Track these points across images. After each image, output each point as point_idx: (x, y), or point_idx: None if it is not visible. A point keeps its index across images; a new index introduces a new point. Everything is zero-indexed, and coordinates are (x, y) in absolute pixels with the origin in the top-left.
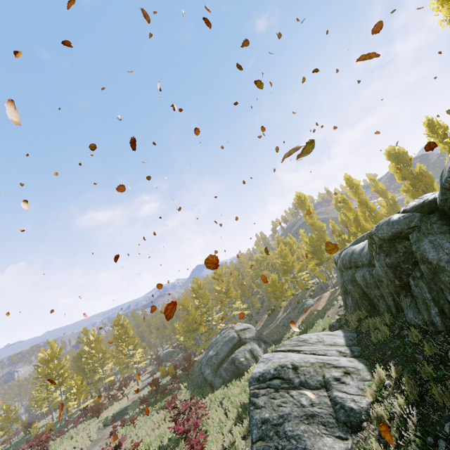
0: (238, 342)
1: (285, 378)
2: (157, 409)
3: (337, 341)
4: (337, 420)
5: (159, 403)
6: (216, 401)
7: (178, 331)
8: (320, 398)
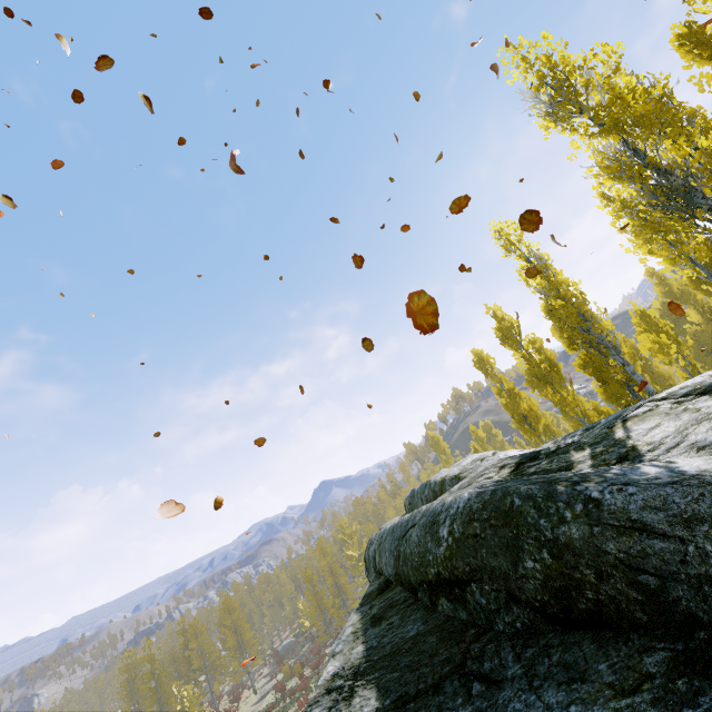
0: None
1: None
2: None
3: None
4: None
5: (289, 708)
6: None
7: (303, 613)
8: None
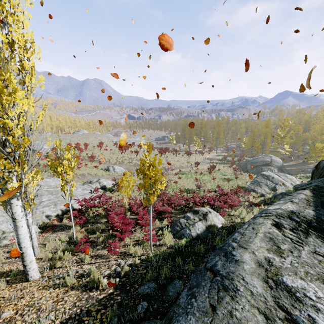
0: (268, 164)
1: (268, 178)
2: (224, 165)
3: (296, 182)
4: (271, 188)
5: (225, 164)
6: (247, 175)
7: (243, 142)
8: (272, 184)
